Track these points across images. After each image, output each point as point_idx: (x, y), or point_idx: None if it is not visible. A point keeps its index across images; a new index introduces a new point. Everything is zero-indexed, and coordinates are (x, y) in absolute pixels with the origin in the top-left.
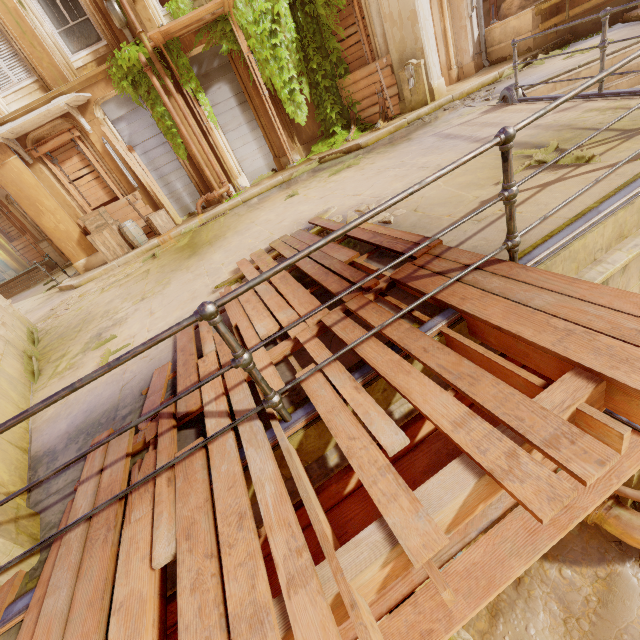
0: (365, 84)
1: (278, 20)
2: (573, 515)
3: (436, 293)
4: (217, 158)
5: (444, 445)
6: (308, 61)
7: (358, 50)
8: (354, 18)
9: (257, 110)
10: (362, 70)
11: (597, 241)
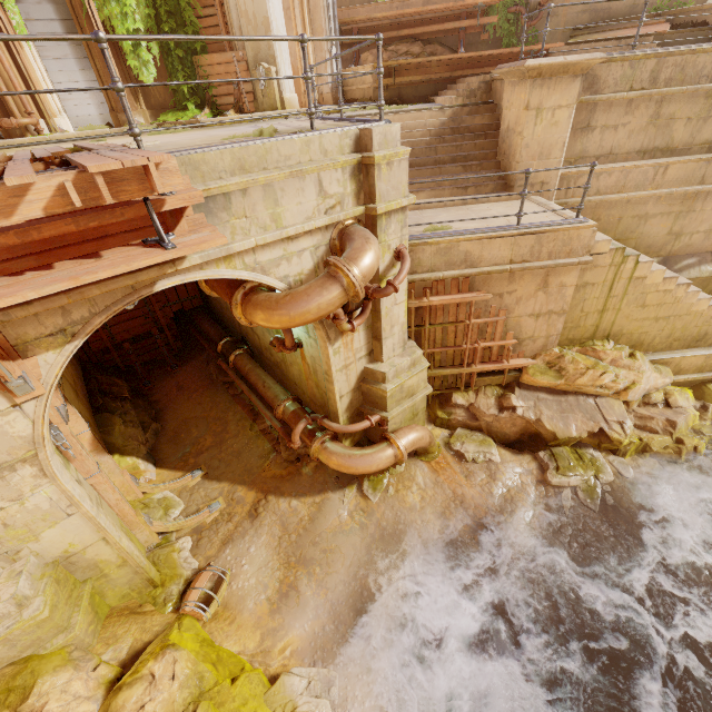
0: (222, 70)
1: None
2: (86, 274)
3: (73, 156)
4: (27, 83)
5: (10, 228)
6: (161, 21)
7: (217, 34)
8: (214, 0)
9: (91, 48)
10: (219, 55)
11: (218, 163)
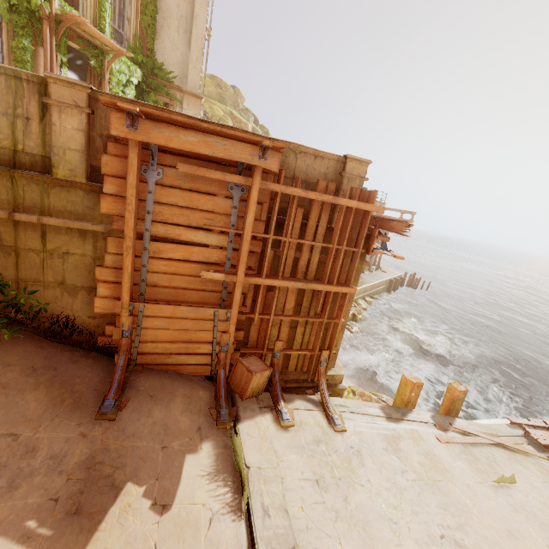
0: None
1: (129, 83)
2: None
3: None
4: None
5: None
6: None
7: None
8: None
9: None
10: None
11: None
